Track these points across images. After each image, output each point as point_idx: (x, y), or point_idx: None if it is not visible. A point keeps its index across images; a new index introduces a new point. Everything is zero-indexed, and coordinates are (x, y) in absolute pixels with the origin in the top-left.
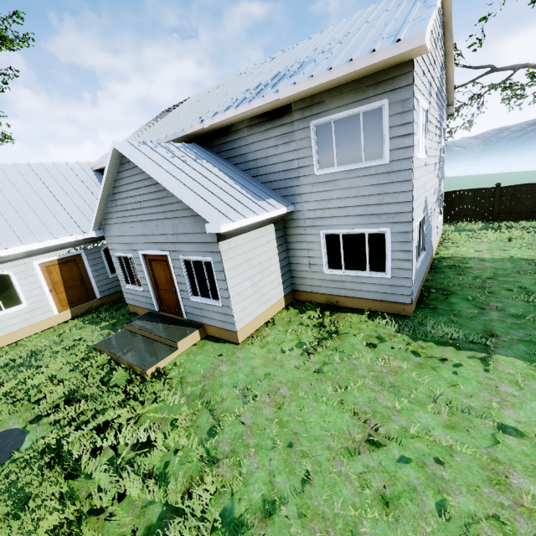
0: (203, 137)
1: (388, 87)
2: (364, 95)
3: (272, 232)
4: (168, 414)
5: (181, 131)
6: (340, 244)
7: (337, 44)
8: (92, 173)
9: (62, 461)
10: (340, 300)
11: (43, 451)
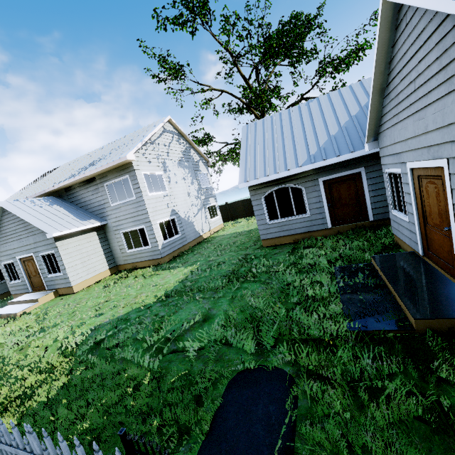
0: (58, 192)
1: (127, 171)
2: (120, 173)
3: (95, 235)
4: (25, 323)
5: (43, 191)
6: (130, 236)
7: (115, 151)
8: None
9: None
10: (137, 264)
11: None
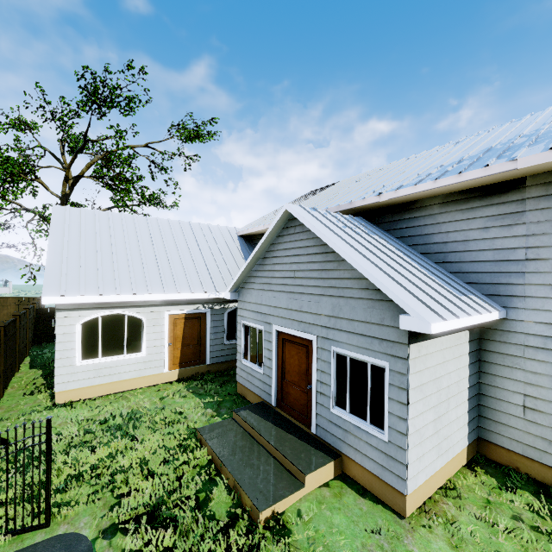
0: (370, 212)
1: None
2: None
3: (466, 342)
4: None
5: (347, 204)
6: None
7: None
8: (236, 238)
9: None
10: None
11: None
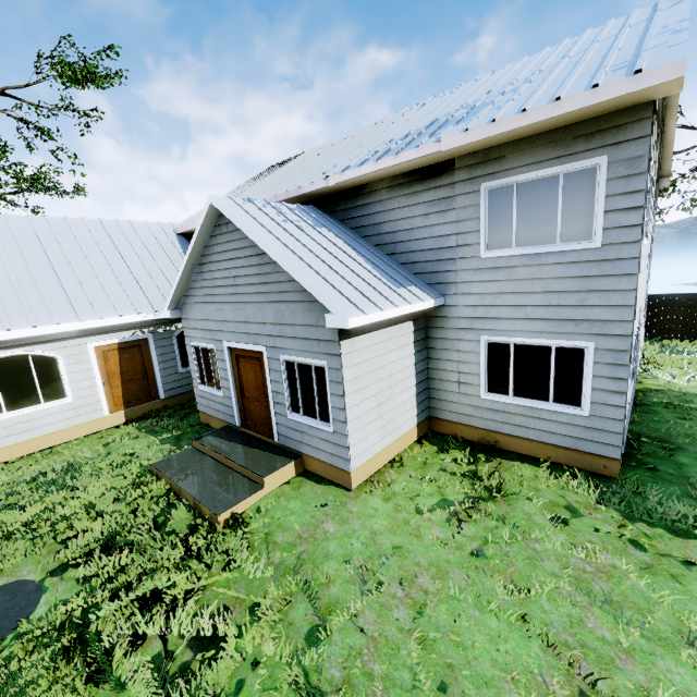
0: (323, 199)
1: (608, 139)
2: (569, 149)
3: (410, 332)
4: (246, 593)
5: (296, 190)
6: (509, 359)
7: (526, 83)
8: (175, 237)
9: (86, 650)
10: (501, 439)
11: (61, 626)
